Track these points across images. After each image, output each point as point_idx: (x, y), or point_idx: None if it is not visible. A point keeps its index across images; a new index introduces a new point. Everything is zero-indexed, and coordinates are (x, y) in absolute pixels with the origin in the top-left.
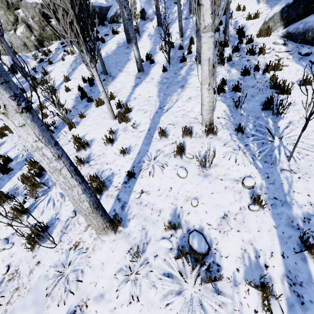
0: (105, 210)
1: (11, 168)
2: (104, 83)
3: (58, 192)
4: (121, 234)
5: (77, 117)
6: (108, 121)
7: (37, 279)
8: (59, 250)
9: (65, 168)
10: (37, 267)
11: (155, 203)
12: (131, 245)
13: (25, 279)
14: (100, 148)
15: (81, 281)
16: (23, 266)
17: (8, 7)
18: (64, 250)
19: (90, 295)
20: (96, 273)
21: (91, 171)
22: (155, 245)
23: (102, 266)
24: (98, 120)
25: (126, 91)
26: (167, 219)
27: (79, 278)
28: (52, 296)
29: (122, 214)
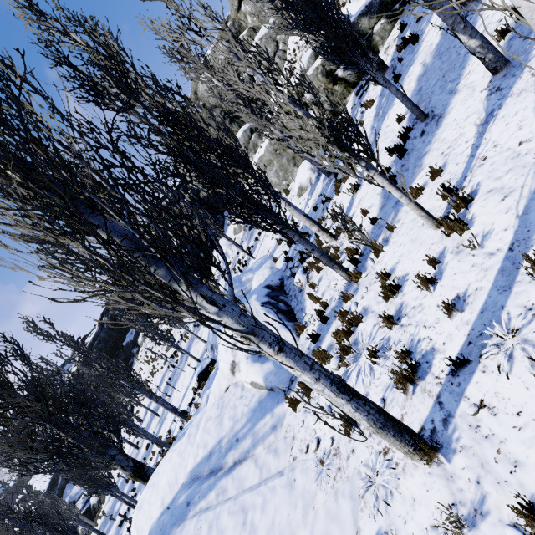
0: (400, 429)
1: (328, 315)
2: (423, 140)
3: (367, 362)
4: (440, 470)
5: (386, 230)
6: (429, 233)
7: (352, 470)
8: (369, 447)
9: (327, 389)
10: (352, 455)
11: (505, 442)
12: (453, 497)
13: (344, 462)
14: (415, 293)
15: (389, 505)
16: (342, 447)
17: (296, 101)
18: (374, 450)
19: (398, 531)
20: (406, 508)
21: (403, 338)
22: (496, 528)
23: (413, 503)
24: (414, 233)
25: (465, 143)
26: (528, 489)
27: (388, 499)
28: (365, 501)
29: (444, 434)
